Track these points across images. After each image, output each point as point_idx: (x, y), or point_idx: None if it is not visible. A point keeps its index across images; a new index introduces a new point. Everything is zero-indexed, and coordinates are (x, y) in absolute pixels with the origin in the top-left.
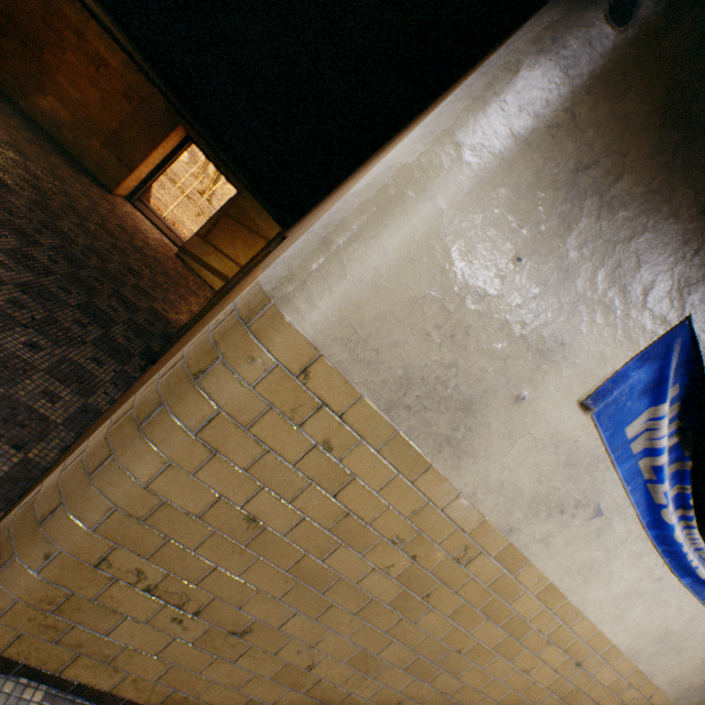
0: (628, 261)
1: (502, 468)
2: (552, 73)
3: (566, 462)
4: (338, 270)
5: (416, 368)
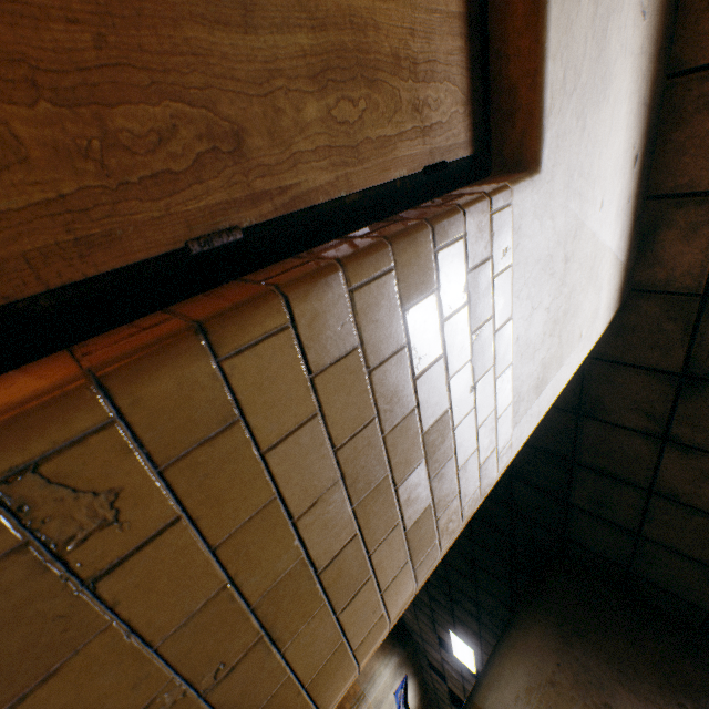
0: (402, 670)
1: (383, 708)
2: (398, 657)
3: (390, 703)
4: (376, 690)
5: (379, 698)
